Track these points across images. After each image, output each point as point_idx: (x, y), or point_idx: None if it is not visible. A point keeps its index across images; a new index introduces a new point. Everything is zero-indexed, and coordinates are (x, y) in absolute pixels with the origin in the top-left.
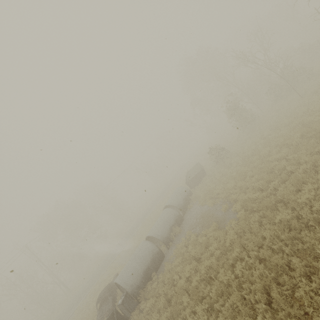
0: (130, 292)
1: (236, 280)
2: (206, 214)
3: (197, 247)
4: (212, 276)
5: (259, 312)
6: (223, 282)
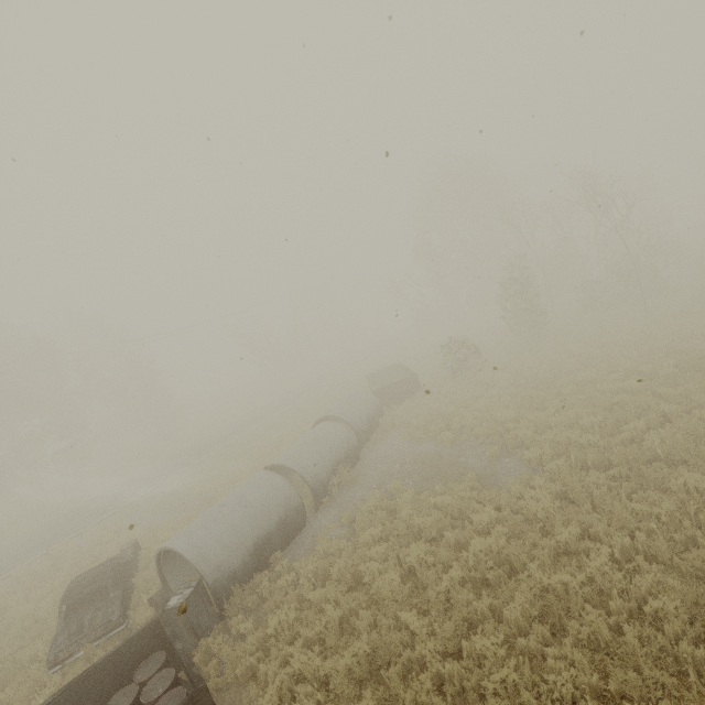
0: (210, 583)
1: (586, 589)
2: (431, 458)
3: (432, 513)
4: (490, 577)
5: (688, 663)
6: (534, 593)
